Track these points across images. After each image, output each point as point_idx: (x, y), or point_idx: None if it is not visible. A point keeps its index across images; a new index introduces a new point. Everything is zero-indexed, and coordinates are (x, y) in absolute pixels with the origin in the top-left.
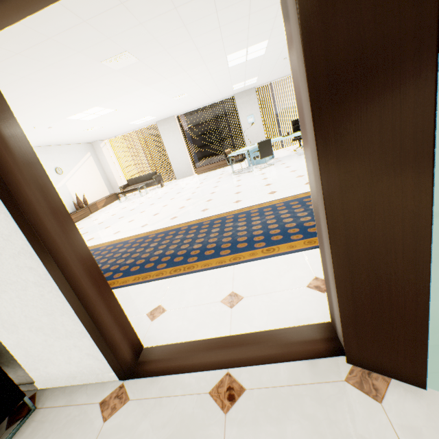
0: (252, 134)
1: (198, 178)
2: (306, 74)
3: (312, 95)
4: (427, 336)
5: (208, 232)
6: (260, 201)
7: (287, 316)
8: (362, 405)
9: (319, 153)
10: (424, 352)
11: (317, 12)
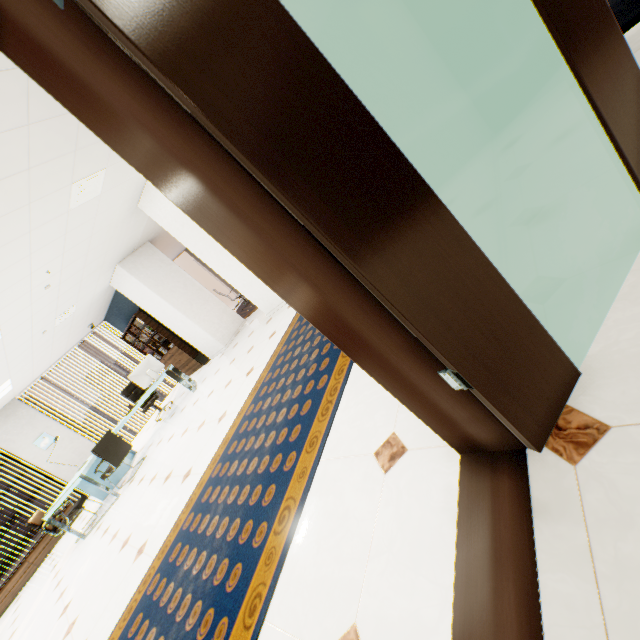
0: (65, 458)
1: None
2: (171, 80)
3: (202, 107)
4: (530, 311)
5: None
6: (181, 502)
7: (432, 529)
8: (618, 452)
9: (275, 182)
10: (544, 332)
11: None
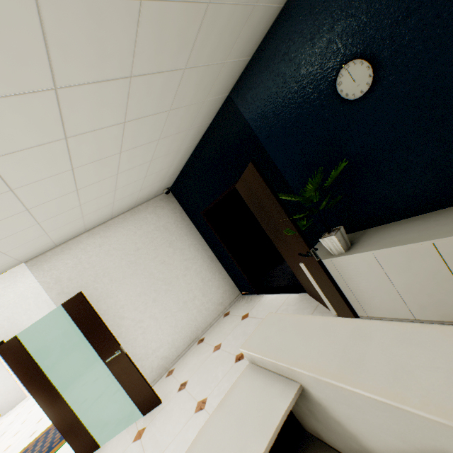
0: None
1: (32, 399)
2: (23, 384)
3: (27, 387)
4: (87, 429)
5: (32, 452)
6: None
7: None
8: None
9: (35, 398)
10: (90, 435)
11: (20, 373)
